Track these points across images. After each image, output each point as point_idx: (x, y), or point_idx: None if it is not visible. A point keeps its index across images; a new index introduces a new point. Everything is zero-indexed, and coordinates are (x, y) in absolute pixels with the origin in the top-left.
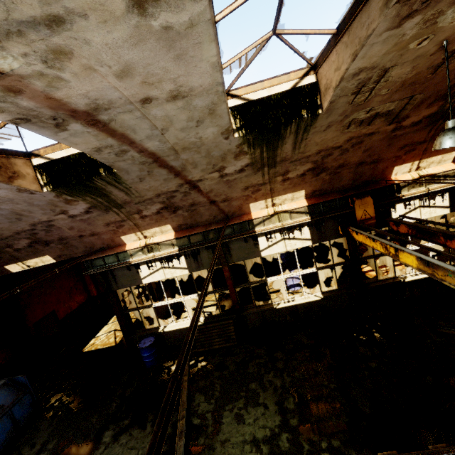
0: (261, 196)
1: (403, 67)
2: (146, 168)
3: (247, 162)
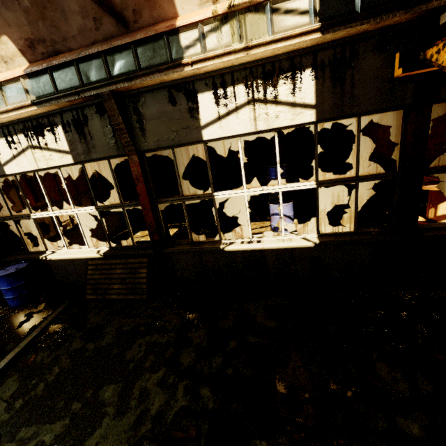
0: None
1: None
2: None
3: None
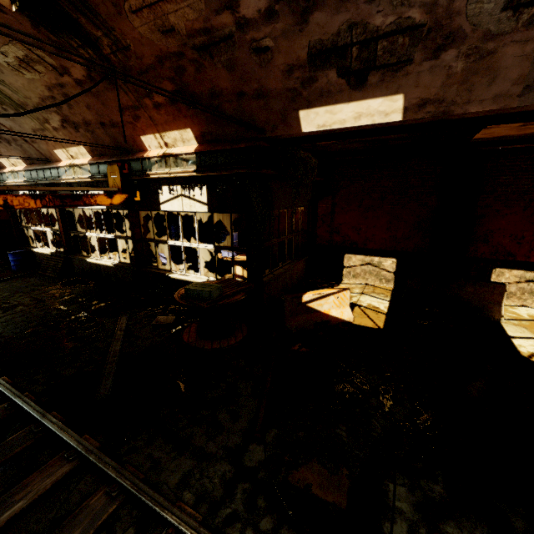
0: (56, 144)
1: None
2: None
3: None
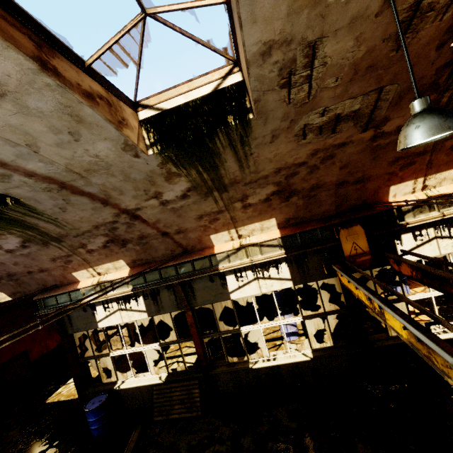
0: (222, 226)
1: (339, 40)
2: (58, 196)
3: (186, 186)
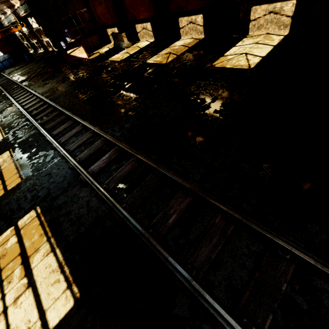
0: (1, 7)
1: None
2: None
3: None
